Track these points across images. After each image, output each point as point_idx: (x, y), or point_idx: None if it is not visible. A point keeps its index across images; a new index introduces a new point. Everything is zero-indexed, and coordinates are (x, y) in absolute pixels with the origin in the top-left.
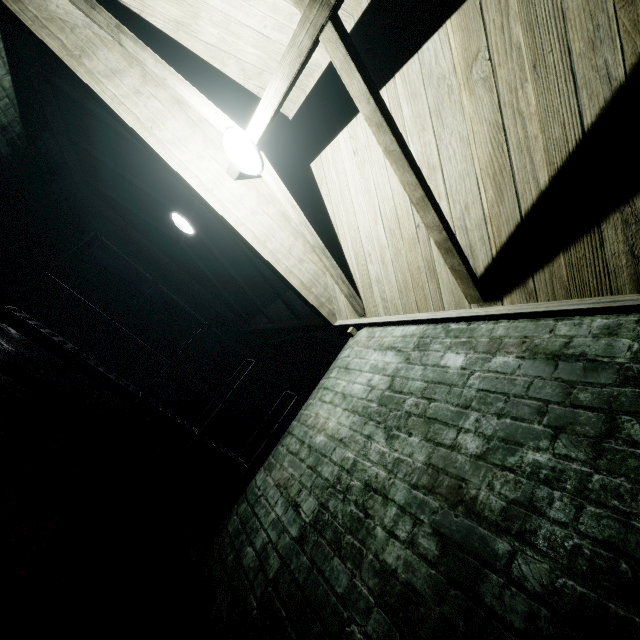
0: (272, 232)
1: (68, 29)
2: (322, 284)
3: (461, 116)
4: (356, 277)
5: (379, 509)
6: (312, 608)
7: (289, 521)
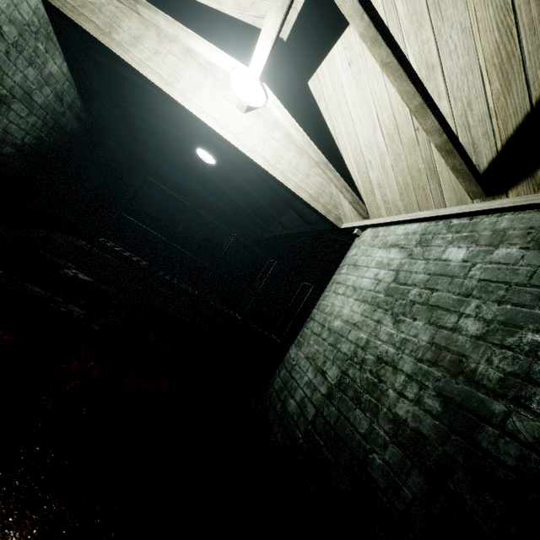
0: (280, 154)
1: (97, 10)
2: (327, 193)
3: (463, 4)
4: (358, 184)
5: (390, 376)
6: (342, 441)
7: (319, 383)
